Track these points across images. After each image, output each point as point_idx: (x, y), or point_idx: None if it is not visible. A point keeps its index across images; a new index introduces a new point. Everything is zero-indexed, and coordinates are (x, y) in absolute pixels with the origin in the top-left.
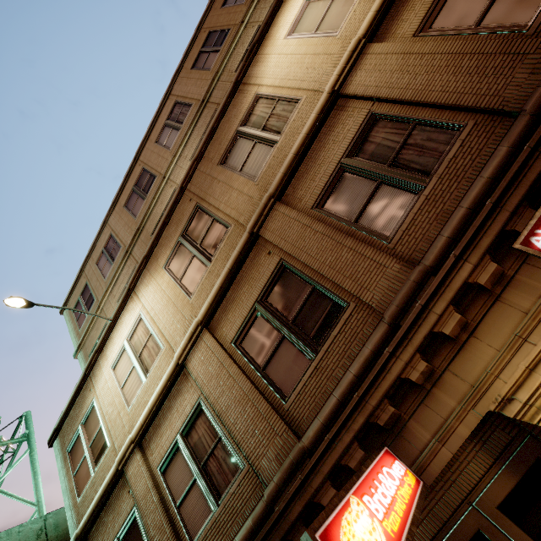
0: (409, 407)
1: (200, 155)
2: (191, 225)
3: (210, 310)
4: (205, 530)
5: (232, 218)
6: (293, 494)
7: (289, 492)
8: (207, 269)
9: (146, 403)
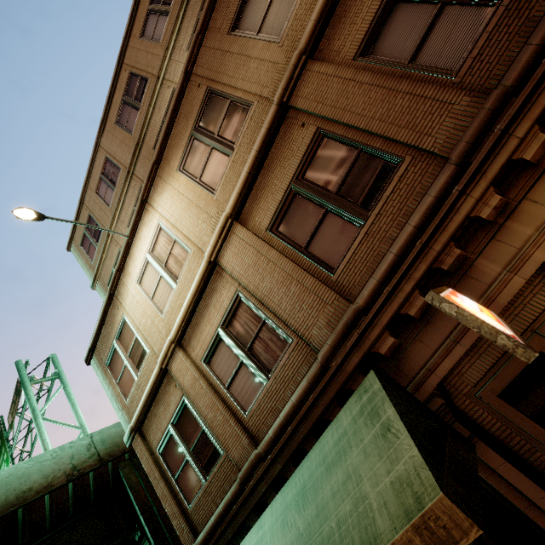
0: (477, 247)
1: (204, 27)
2: (204, 114)
3: (239, 200)
4: (258, 401)
5: (254, 94)
6: (351, 349)
7: (346, 347)
8: (230, 159)
9: (181, 307)
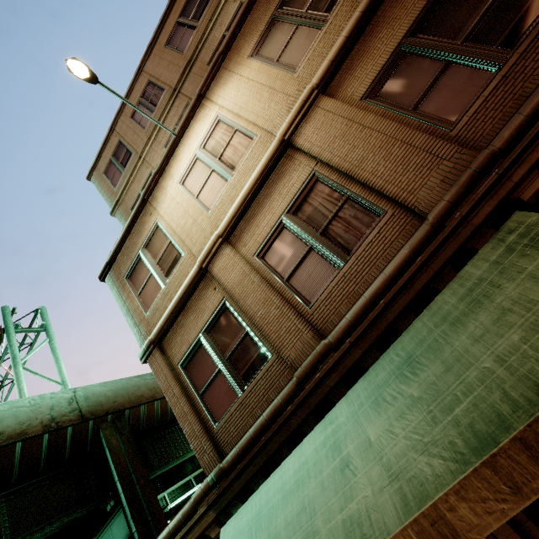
0: None
1: None
2: None
3: (331, 68)
4: (329, 288)
5: None
6: (483, 194)
7: (478, 192)
8: (321, 31)
9: (234, 199)
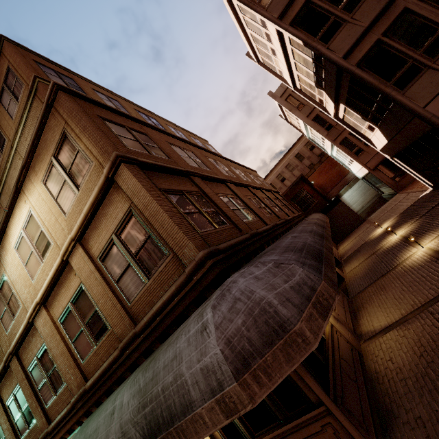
0: None
1: None
2: None
3: None
4: None
5: (0, 344)
6: None
7: None
8: None
9: None
